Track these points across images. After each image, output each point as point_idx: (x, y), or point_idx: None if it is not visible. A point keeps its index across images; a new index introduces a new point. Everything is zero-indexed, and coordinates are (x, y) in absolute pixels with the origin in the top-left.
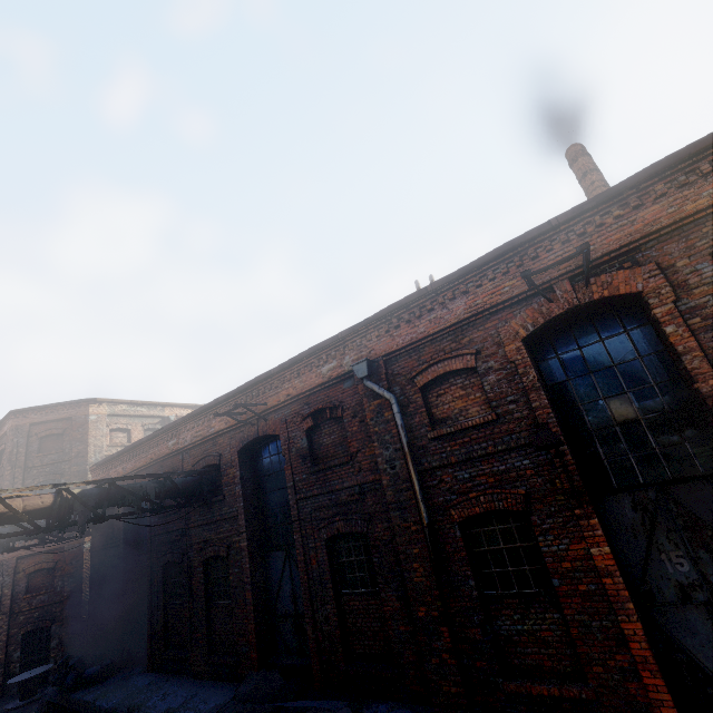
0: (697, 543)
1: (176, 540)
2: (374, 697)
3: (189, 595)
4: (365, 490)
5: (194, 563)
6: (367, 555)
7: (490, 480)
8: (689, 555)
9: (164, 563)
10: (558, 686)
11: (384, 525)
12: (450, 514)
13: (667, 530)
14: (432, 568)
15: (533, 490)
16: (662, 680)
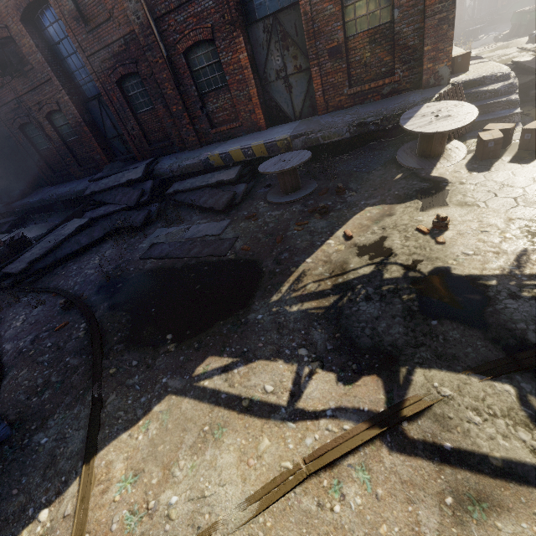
0: (285, 47)
1: (17, 108)
2: (165, 156)
3: (49, 140)
4: (128, 41)
5: (40, 120)
6: (143, 88)
7: (194, 20)
8: (281, 55)
9: (18, 126)
10: (230, 125)
11: (146, 64)
12: (178, 49)
13: (275, 43)
14: (175, 84)
15: (215, 24)
16: (261, 110)
